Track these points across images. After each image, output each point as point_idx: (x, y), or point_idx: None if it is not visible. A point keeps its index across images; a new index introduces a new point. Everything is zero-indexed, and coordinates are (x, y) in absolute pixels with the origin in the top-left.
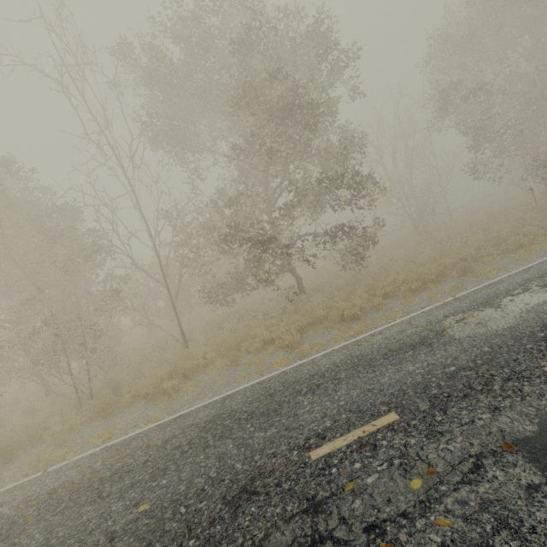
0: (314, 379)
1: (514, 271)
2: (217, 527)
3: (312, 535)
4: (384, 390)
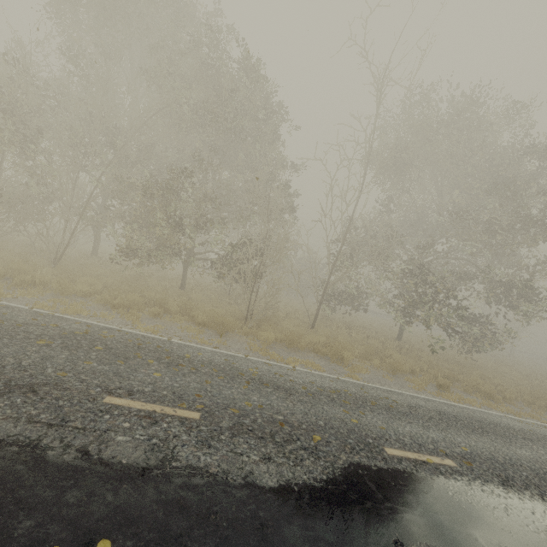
0: (517, 431)
1: None
2: None
3: None
4: None
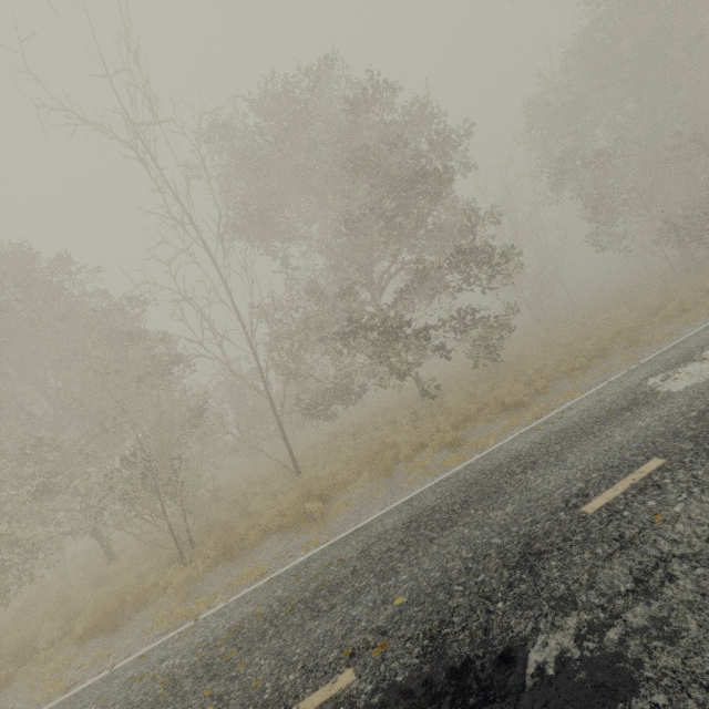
0: (521, 459)
1: (694, 331)
2: (521, 587)
3: (648, 560)
4: (625, 446)
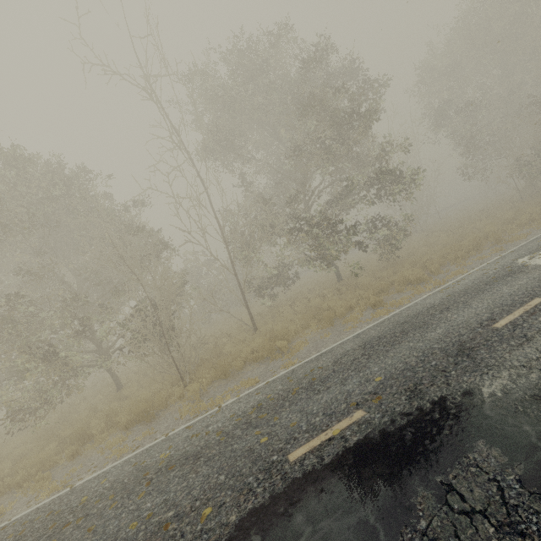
0: (436, 307)
1: None
2: (464, 363)
3: None
4: (513, 294)
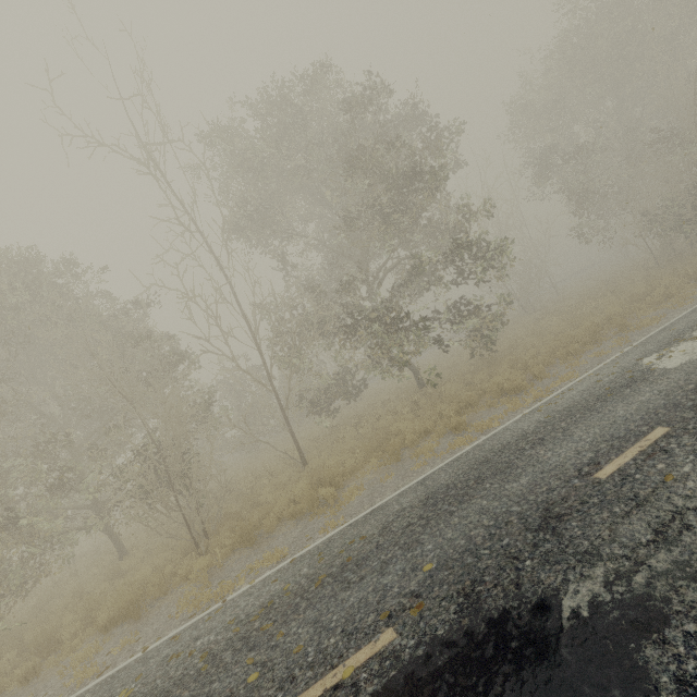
0: (529, 437)
1: (682, 314)
2: (546, 546)
3: (665, 514)
4: (628, 418)
